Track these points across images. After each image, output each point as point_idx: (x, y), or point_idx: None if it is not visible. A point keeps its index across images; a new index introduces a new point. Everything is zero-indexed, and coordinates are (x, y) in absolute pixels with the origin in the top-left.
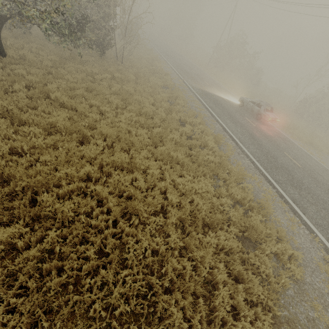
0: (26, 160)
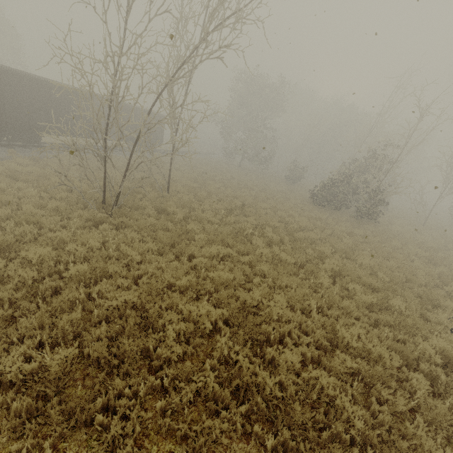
0: None
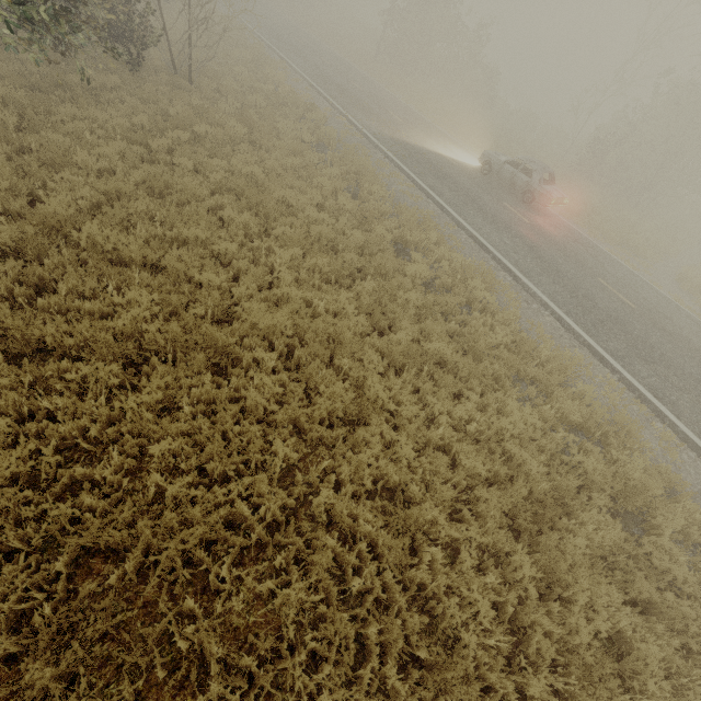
0: (114, 467)
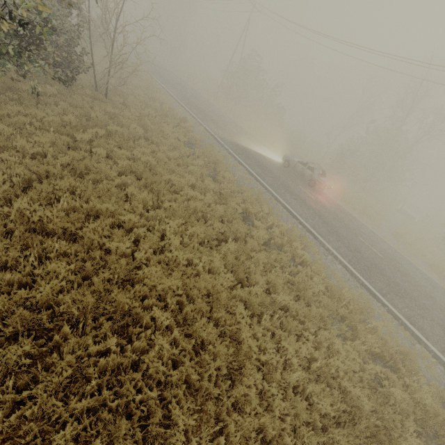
0: None
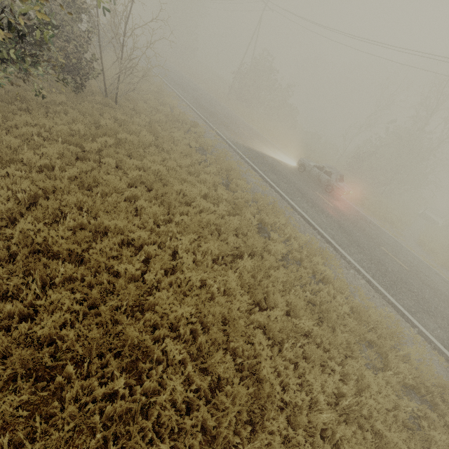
0: None
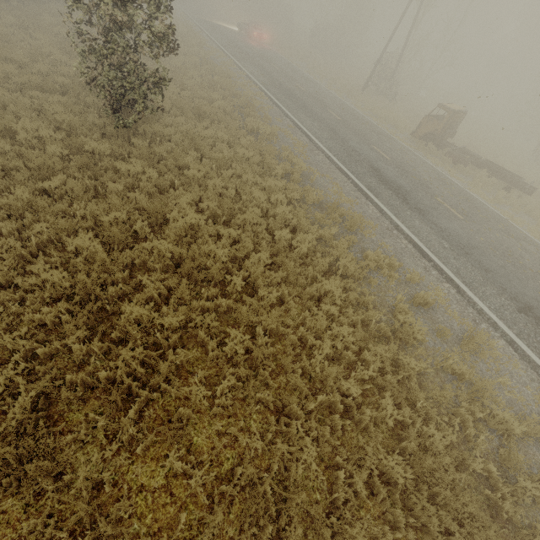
0: None
